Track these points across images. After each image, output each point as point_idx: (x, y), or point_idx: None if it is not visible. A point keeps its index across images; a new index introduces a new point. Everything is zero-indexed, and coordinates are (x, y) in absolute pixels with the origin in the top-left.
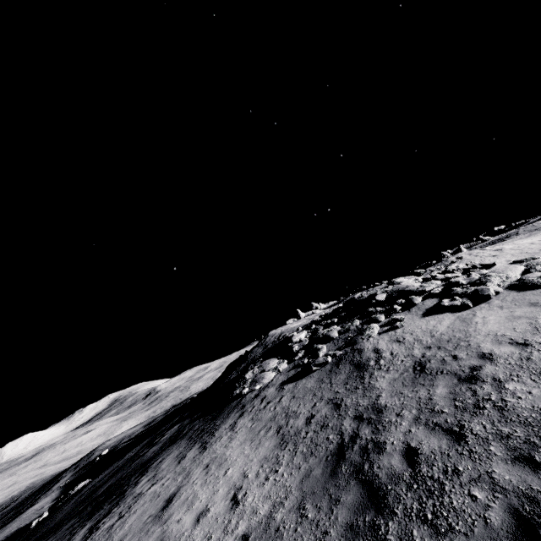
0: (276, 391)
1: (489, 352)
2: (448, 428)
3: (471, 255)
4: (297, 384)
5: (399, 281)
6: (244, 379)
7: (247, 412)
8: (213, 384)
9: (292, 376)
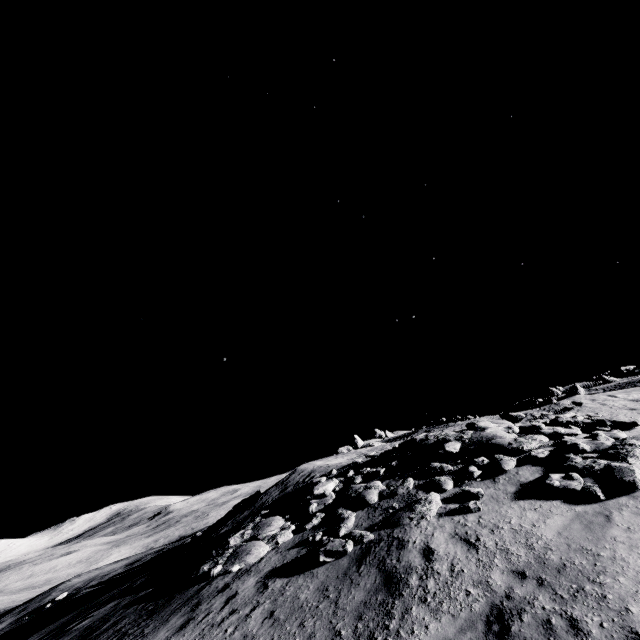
0: (254, 589)
1: None
2: None
3: (594, 402)
4: (289, 584)
5: (483, 425)
6: (227, 544)
7: (194, 621)
8: (207, 530)
9: (290, 562)
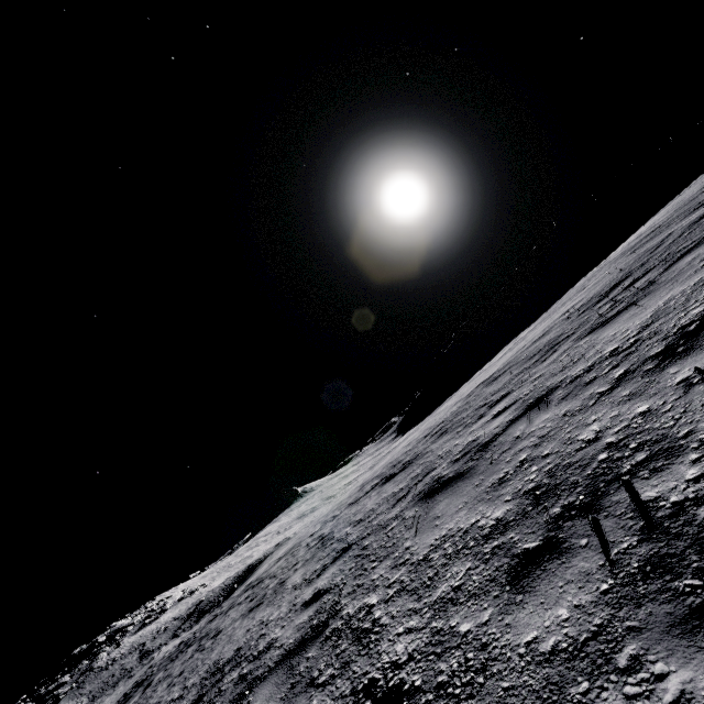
0: None
1: (164, 624)
2: (151, 644)
3: (161, 596)
4: None
5: (115, 623)
6: None
7: None
8: None
9: None
